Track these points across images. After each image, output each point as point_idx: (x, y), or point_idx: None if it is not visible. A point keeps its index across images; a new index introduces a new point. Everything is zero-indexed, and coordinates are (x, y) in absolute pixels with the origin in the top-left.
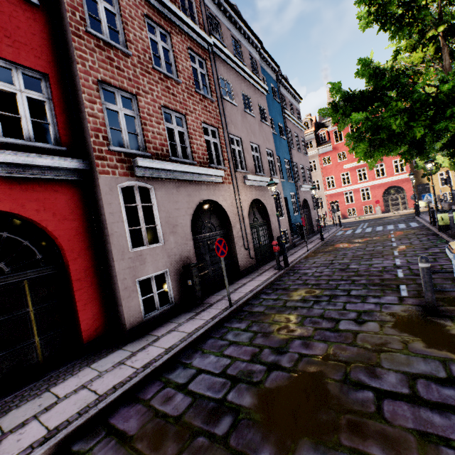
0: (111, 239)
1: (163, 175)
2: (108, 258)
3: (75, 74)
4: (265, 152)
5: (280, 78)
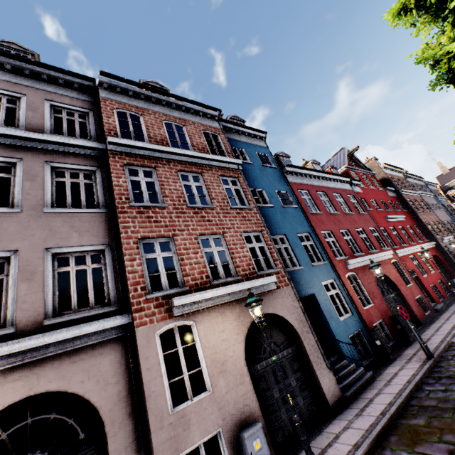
0: (452, 259)
1: (445, 241)
2: (452, 264)
3: (422, 223)
4: (450, 222)
5: (426, 183)
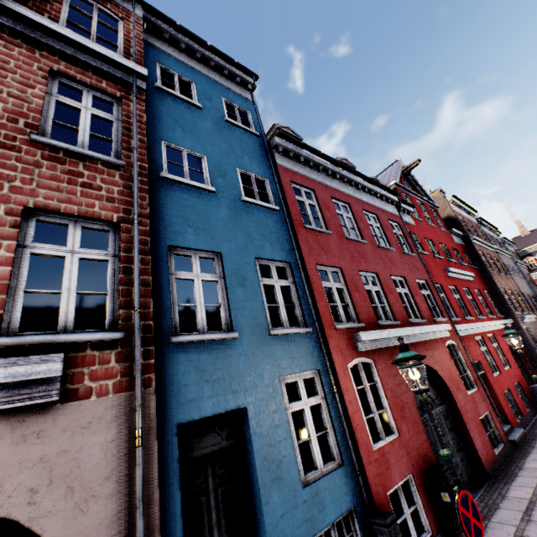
0: (535, 349)
1: (526, 321)
2: (534, 357)
3: (496, 288)
4: (530, 296)
5: (503, 239)
